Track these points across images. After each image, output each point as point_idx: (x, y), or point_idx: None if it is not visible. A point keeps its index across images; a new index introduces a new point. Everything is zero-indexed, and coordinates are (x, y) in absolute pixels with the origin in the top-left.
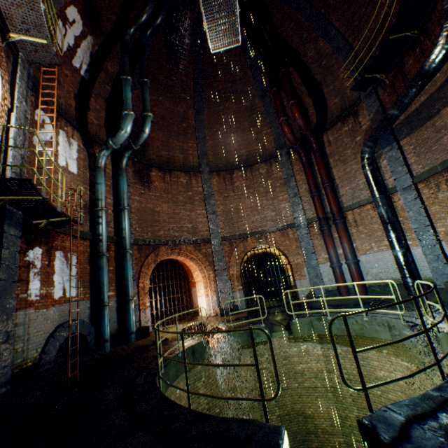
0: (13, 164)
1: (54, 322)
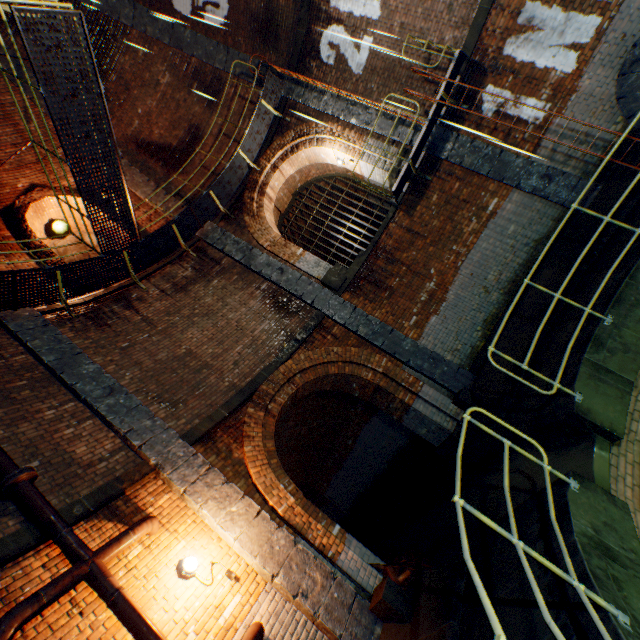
0: (386, 132)
1: (606, 81)
